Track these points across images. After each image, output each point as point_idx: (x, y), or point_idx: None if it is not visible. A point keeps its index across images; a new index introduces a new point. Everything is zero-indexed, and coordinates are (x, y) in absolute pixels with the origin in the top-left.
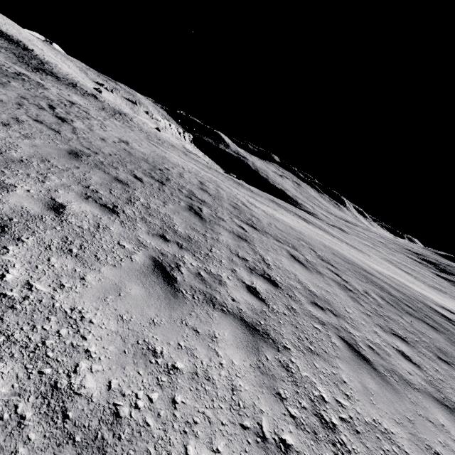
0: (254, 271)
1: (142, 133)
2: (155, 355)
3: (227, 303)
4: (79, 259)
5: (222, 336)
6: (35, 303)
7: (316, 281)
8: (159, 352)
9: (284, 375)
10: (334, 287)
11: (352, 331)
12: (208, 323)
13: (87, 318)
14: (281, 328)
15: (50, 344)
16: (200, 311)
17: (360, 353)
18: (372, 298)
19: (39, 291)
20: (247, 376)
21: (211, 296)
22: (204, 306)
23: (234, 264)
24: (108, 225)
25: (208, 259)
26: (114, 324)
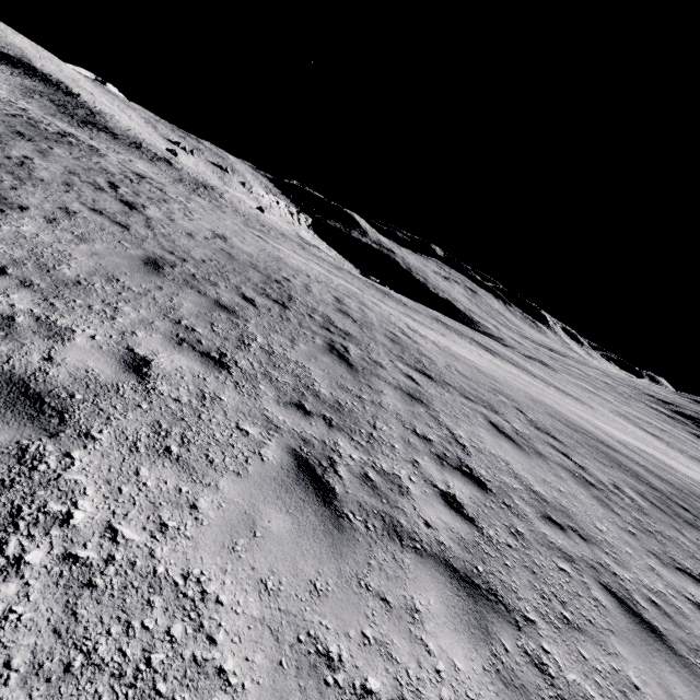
0: (446, 462)
1: (238, 216)
2: (330, 664)
3: (420, 533)
4: (183, 465)
5: (427, 607)
6: (126, 571)
7: (538, 471)
8: (336, 657)
9: (540, 685)
10: (568, 481)
11: (617, 571)
12: (400, 579)
13: (211, 594)
14: (511, 578)
15: (158, 663)
16: (382, 556)
17: (642, 618)
18: (628, 497)
19: (129, 541)
20: (483, 695)
21: (393, 520)
22: (386, 544)
23: (413, 449)
24: (217, 392)
25: (374, 443)
26: (255, 602)
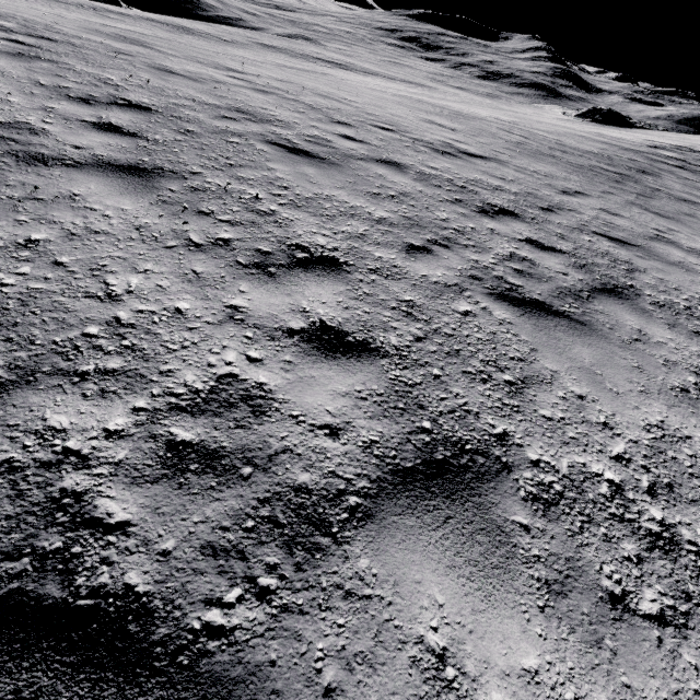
0: None
1: None
2: None
3: None
4: None
5: None
6: None
7: None
8: None
9: None
10: None
11: None
12: None
13: None
14: None
15: None
16: None
17: None
18: None
19: None
20: None
21: None
22: None
23: None
24: None
25: None
26: None
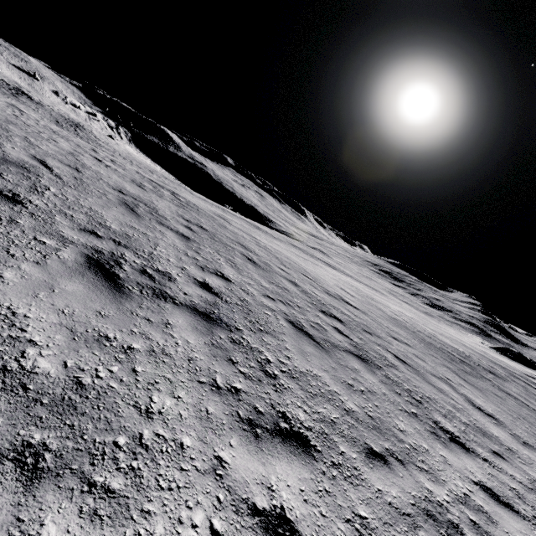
0: None
1: (133, 165)
2: None
3: None
4: None
5: None
6: None
7: None
8: None
9: None
10: None
11: None
12: None
13: None
14: None
15: None
16: None
17: None
18: None
19: None
20: None
21: None
22: None
23: None
24: None
25: None
26: None
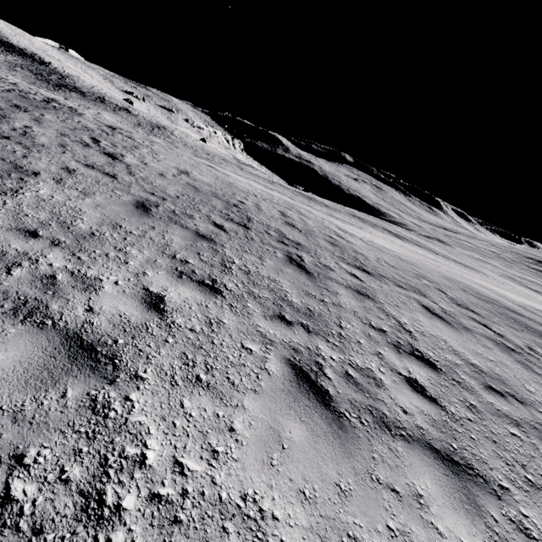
0: (401, 349)
1: (187, 149)
2: None
3: (402, 421)
4: (213, 391)
5: (427, 491)
6: (199, 502)
7: (470, 345)
8: None
9: None
10: (494, 350)
11: None
12: (399, 468)
13: (267, 512)
14: (479, 450)
15: None
16: (380, 448)
17: None
18: (541, 356)
19: (193, 473)
20: None
21: (378, 412)
22: (380, 436)
23: (374, 342)
24: (219, 317)
25: (344, 342)
26: (301, 512)
